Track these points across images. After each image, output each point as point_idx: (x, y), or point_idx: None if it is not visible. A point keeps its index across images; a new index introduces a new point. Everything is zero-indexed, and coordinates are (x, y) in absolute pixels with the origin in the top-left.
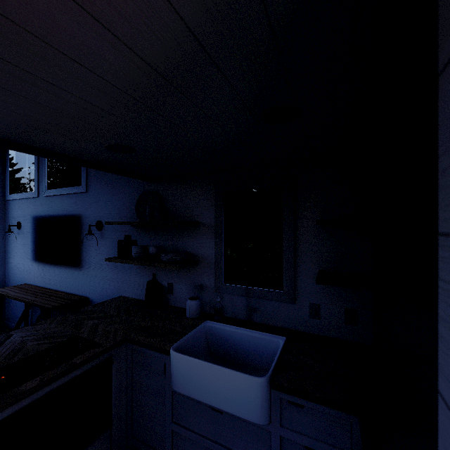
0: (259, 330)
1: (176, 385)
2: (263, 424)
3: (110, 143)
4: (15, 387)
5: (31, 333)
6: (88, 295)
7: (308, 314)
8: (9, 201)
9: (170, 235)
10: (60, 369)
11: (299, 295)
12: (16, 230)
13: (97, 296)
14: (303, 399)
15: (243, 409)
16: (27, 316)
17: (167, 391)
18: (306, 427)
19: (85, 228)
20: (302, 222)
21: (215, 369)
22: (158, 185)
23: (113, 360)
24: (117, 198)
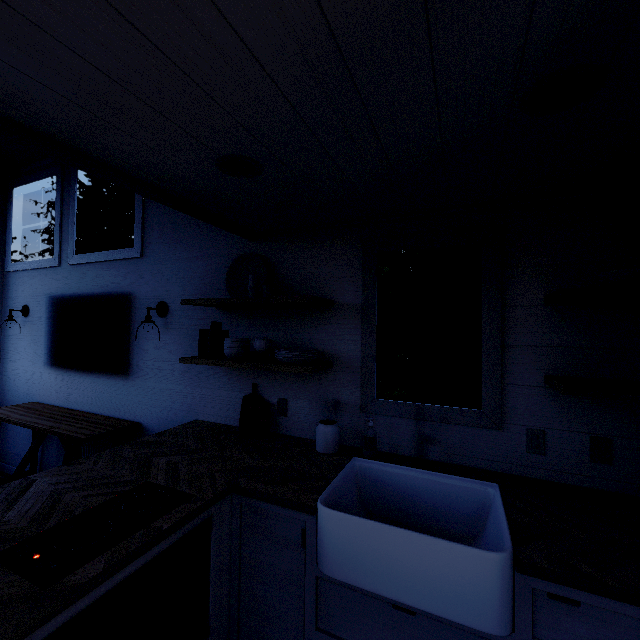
0: (444, 473)
1: (330, 566)
2: (502, 635)
3: (227, 151)
4: (64, 576)
5: (68, 478)
6: (140, 419)
7: (524, 447)
8: (10, 273)
9: (284, 322)
10: (136, 540)
11: (509, 416)
12: (20, 318)
13: (155, 420)
14: (580, 591)
15: (464, 609)
16: (36, 453)
17: (308, 577)
18: (584, 639)
19: (138, 313)
20: (515, 299)
21: (409, 538)
22: (265, 245)
23: (213, 523)
24: (193, 266)
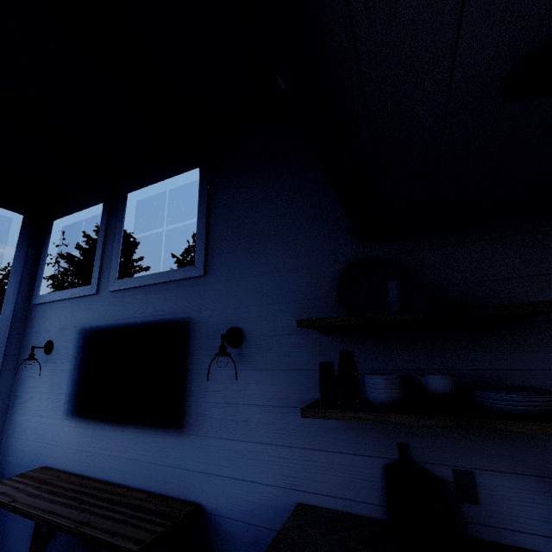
0: None
1: None
2: None
3: None
4: None
5: None
6: (199, 498)
7: None
8: (37, 306)
9: (440, 346)
10: None
11: None
12: (41, 356)
13: (226, 501)
14: None
15: None
16: None
17: None
18: None
19: (198, 343)
20: None
21: None
22: (388, 246)
23: None
24: (278, 280)
